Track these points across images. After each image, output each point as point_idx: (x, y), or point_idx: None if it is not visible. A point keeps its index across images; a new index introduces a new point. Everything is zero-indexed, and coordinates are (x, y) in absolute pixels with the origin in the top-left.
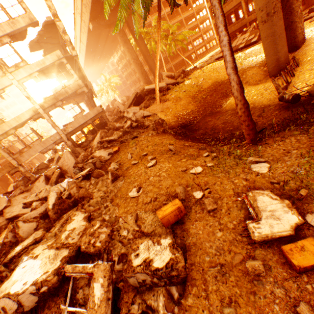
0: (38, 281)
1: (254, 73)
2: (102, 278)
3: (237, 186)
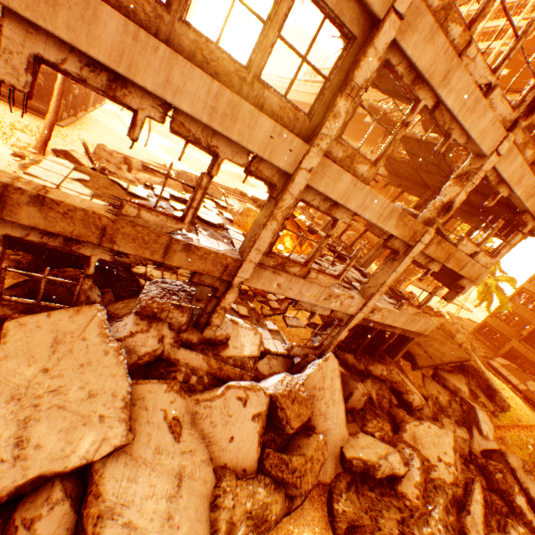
0: None
1: None
2: None
3: None
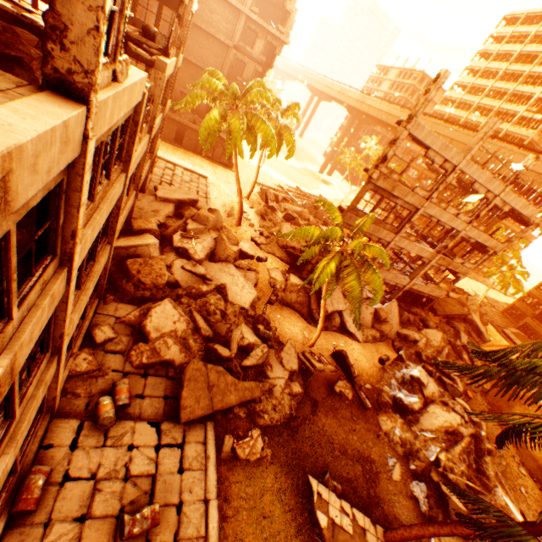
0: None
1: None
2: None
3: None
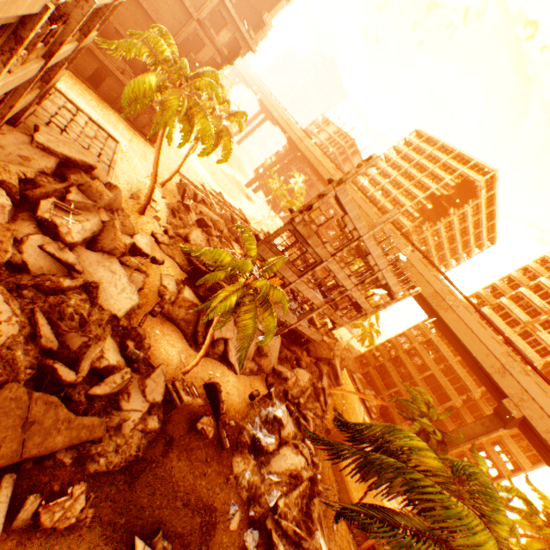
0: None
1: None
2: None
3: None
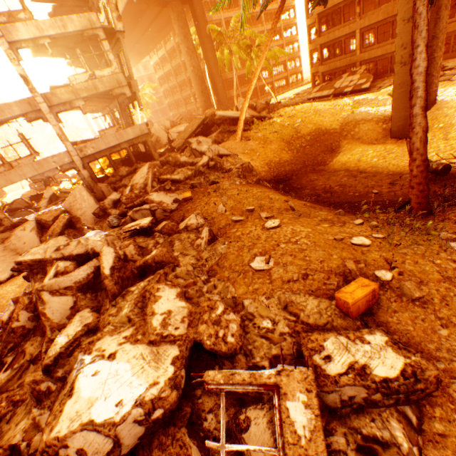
0: (144, 400)
1: (370, 129)
2: (304, 393)
3: (443, 269)
